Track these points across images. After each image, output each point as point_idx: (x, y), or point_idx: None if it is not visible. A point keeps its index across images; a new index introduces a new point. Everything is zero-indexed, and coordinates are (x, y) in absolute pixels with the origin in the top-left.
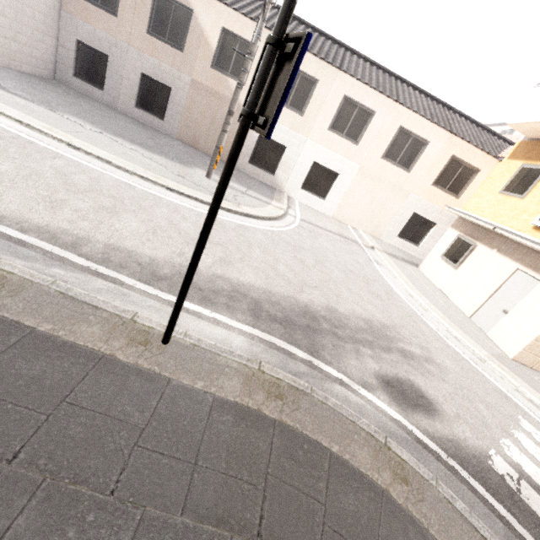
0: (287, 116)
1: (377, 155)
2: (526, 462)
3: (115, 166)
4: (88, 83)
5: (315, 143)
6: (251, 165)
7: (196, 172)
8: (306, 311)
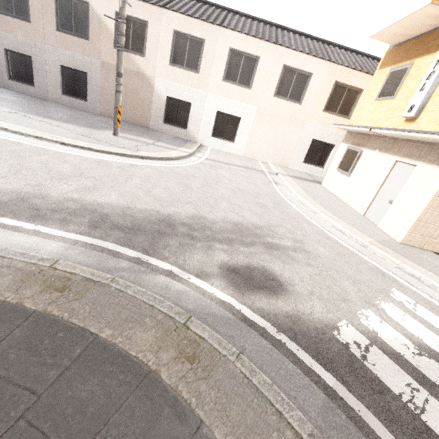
0: (186, 77)
1: (269, 95)
2: (386, 329)
3: (11, 132)
4: (21, 83)
5: (214, 94)
6: (165, 125)
7: (104, 133)
8: (165, 220)
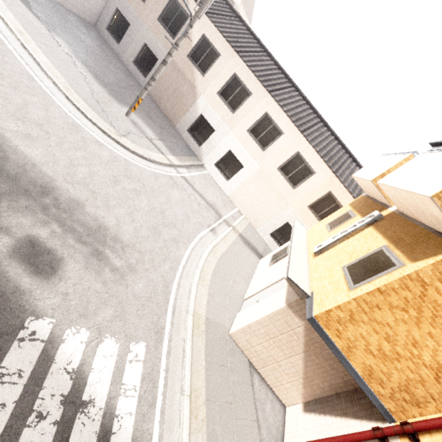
0: (223, 110)
1: (275, 165)
2: (76, 347)
3: (41, 68)
4: (112, 36)
5: (235, 136)
6: (187, 133)
7: (121, 109)
8: (46, 188)
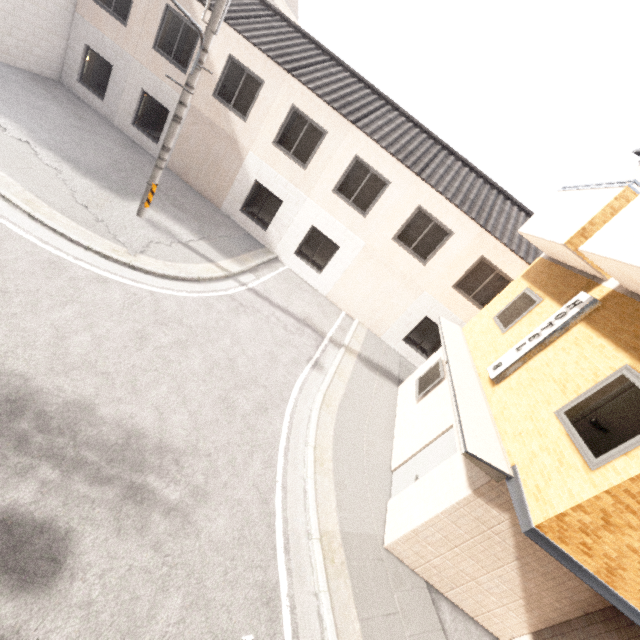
0: (288, 167)
1: (387, 235)
2: None
3: None
4: (90, 91)
5: (316, 204)
6: (242, 214)
7: (128, 206)
8: (19, 400)
